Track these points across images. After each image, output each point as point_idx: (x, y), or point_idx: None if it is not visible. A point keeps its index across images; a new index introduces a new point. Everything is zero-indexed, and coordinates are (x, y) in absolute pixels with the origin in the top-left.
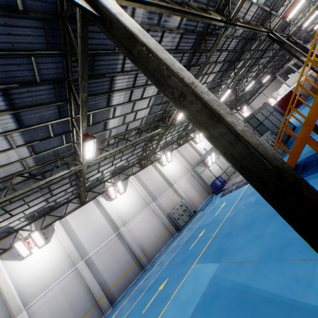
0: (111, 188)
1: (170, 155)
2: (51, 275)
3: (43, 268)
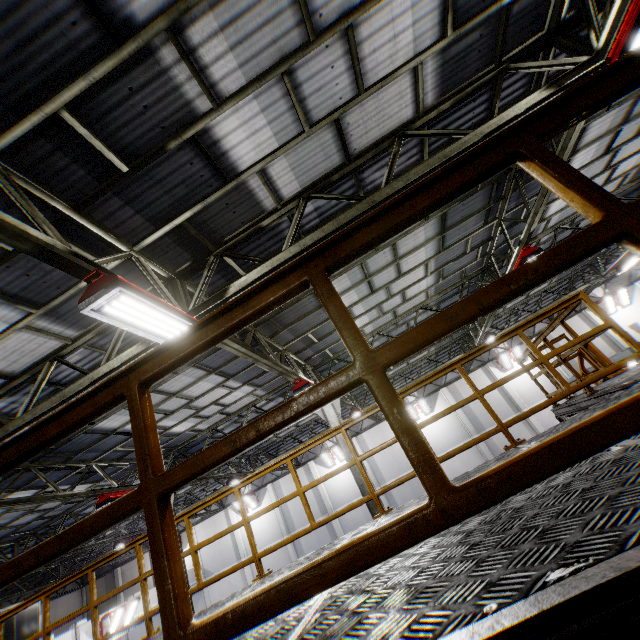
0: (410, 407)
1: (520, 352)
2: (352, 490)
3: (345, 482)
